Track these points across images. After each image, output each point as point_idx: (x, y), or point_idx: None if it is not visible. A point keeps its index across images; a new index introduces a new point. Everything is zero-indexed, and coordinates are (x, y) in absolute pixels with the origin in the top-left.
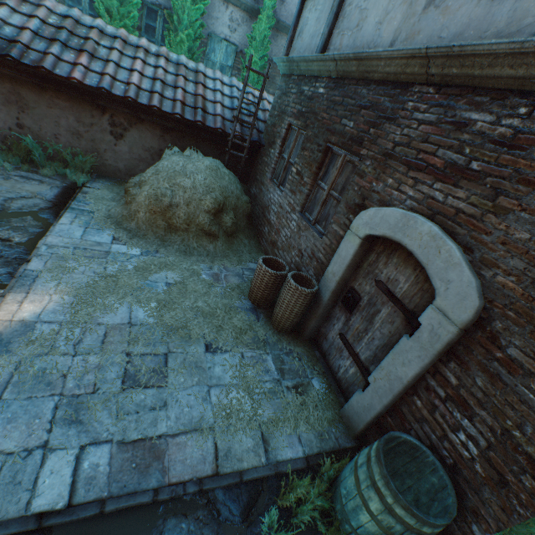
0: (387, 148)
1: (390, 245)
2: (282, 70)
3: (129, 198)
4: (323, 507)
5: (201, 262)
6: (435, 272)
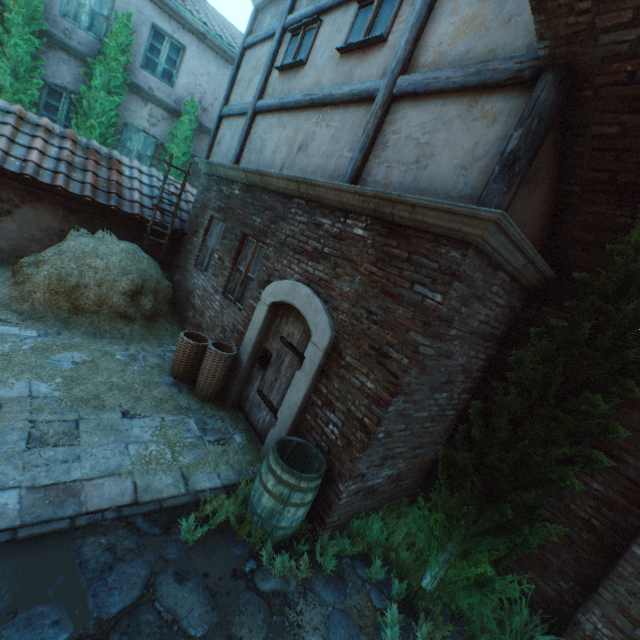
0: (282, 239)
1: (289, 308)
2: (204, 169)
3: (21, 278)
4: (238, 517)
5: (115, 344)
6: (311, 319)
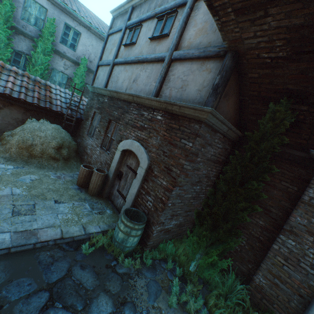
0: (127, 121)
1: (130, 152)
2: (90, 90)
3: (5, 142)
4: (108, 243)
5: (50, 171)
6: (139, 156)
